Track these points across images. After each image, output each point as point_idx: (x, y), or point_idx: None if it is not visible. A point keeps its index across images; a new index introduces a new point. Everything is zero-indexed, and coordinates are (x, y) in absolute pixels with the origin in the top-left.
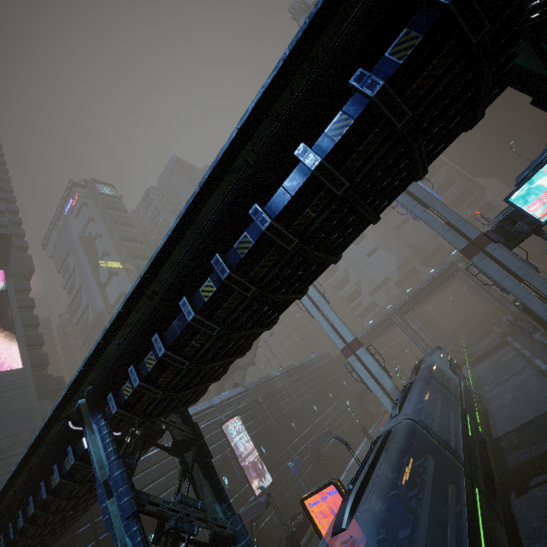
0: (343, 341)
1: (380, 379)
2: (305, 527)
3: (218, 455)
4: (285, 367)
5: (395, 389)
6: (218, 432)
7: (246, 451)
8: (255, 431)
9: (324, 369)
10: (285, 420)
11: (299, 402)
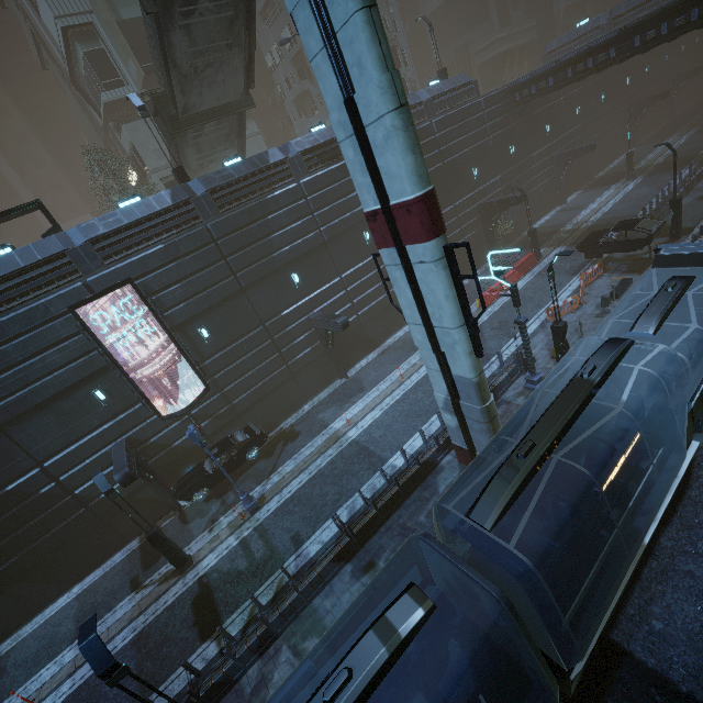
0: (375, 190)
1: (444, 346)
2: (235, 466)
3: (76, 361)
4: (323, 127)
5: (470, 383)
6: (72, 319)
7: (157, 342)
8: (183, 303)
9: (434, 138)
10: (274, 273)
11: (326, 229)
